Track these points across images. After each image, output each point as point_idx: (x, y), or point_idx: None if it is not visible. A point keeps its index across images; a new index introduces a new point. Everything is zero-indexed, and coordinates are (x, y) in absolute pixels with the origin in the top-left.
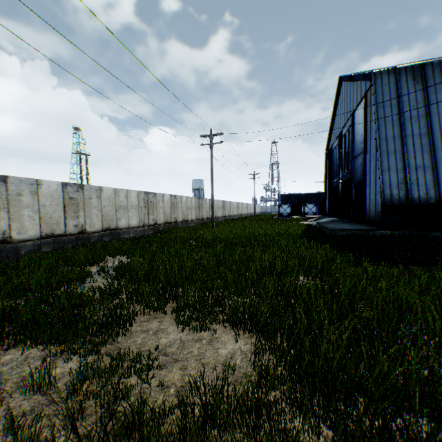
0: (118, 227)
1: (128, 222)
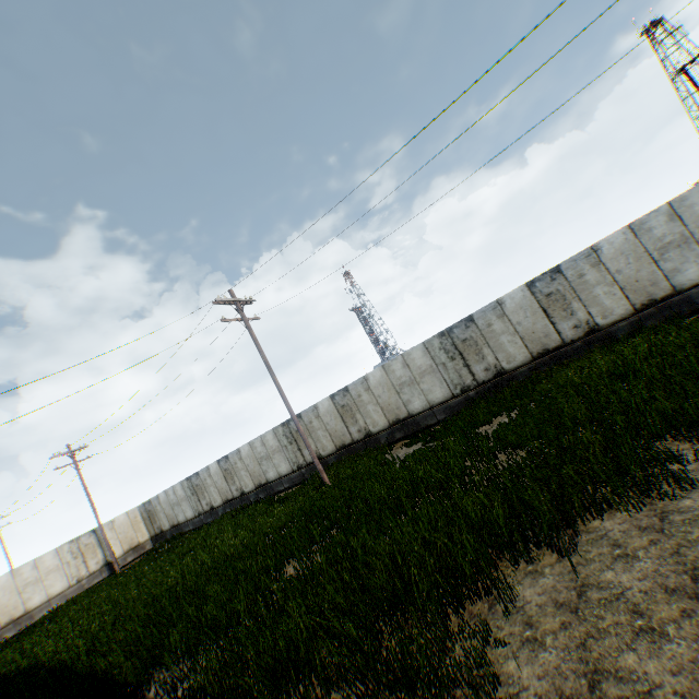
0: (269, 480)
1: (277, 470)
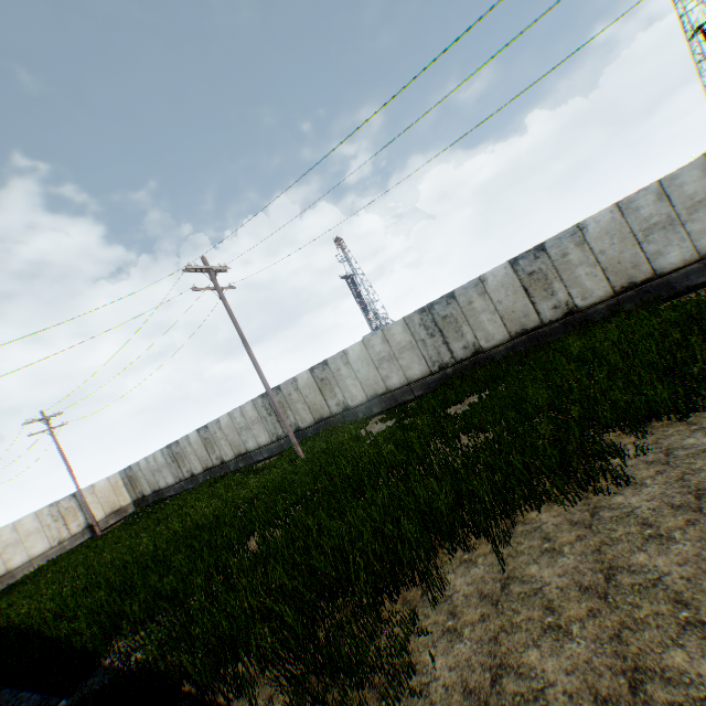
0: (249, 450)
1: (256, 441)
